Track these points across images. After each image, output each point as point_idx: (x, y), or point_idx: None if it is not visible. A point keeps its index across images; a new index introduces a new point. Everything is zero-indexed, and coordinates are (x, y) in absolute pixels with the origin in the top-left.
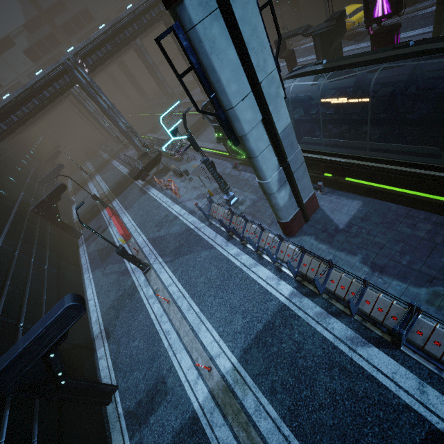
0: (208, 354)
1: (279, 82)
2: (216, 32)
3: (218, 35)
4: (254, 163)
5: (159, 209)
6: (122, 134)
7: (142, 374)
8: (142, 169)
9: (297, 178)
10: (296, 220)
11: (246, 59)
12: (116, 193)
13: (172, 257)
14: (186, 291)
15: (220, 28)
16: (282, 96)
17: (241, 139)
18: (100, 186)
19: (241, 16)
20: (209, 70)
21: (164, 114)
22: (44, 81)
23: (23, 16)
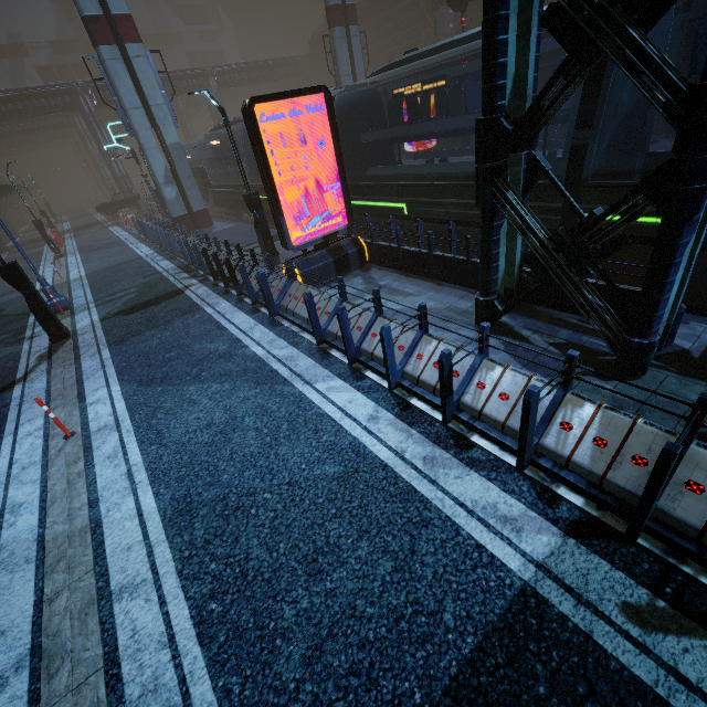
0: (68, 277)
1: (167, 112)
2: (119, 68)
3: (121, 70)
4: (145, 155)
5: (107, 234)
6: (116, 181)
7: (5, 290)
8: (111, 203)
9: (186, 186)
10: (185, 221)
11: (138, 88)
12: (76, 230)
13: (89, 251)
14: (82, 261)
15: (123, 67)
16: (169, 122)
17: (136, 134)
18: (63, 227)
19: (138, 68)
20: (113, 84)
21: (113, 123)
22: (39, 91)
23: (56, 34)
